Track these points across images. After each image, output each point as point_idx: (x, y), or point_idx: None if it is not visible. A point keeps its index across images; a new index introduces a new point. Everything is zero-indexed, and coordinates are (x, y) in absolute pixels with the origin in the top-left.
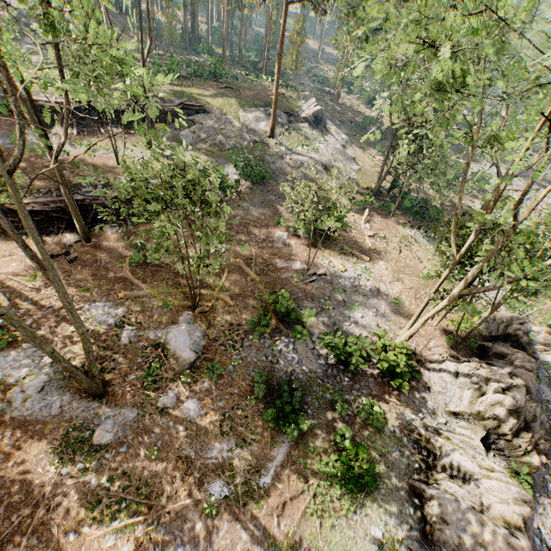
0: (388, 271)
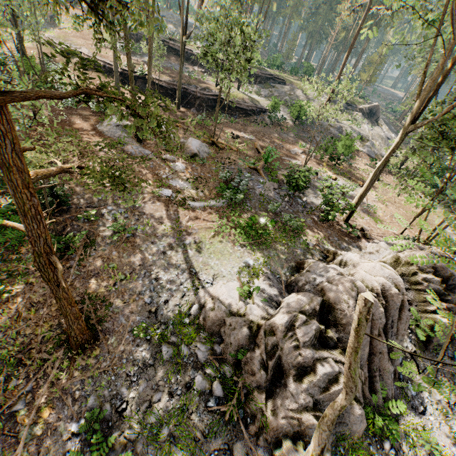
0: (377, 197)
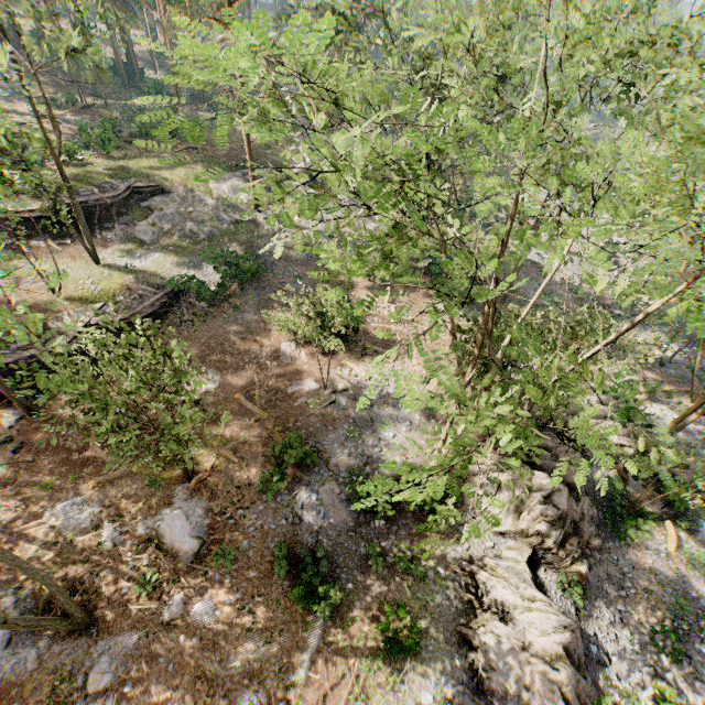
0: (421, 366)
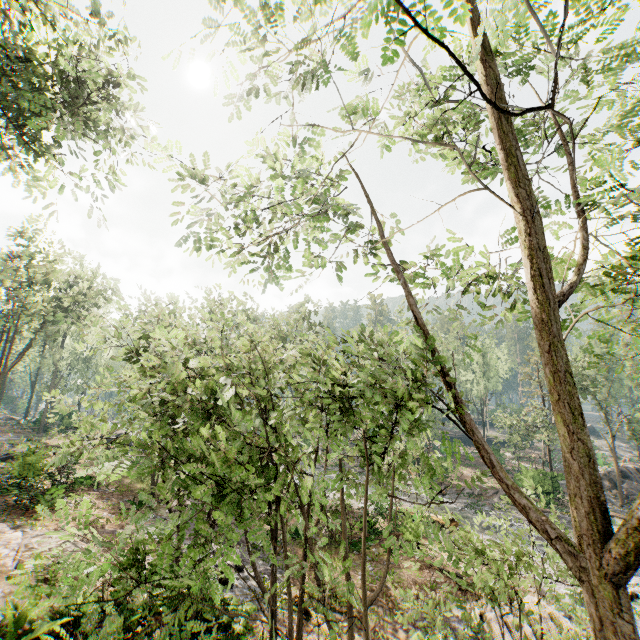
0: None
